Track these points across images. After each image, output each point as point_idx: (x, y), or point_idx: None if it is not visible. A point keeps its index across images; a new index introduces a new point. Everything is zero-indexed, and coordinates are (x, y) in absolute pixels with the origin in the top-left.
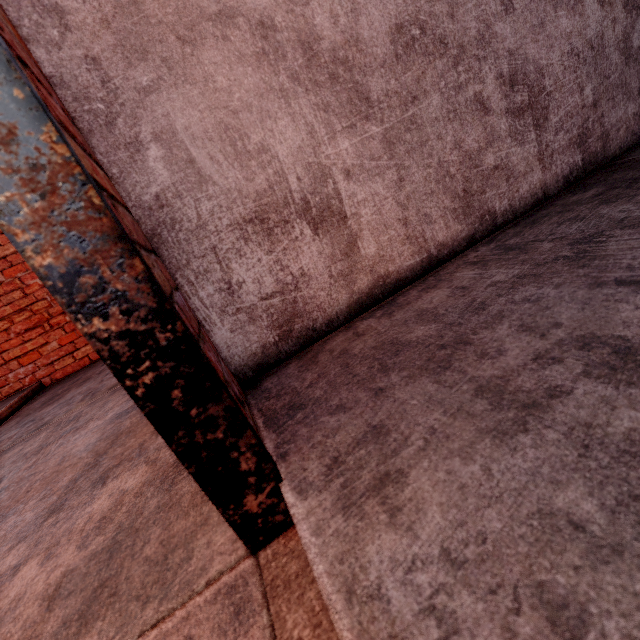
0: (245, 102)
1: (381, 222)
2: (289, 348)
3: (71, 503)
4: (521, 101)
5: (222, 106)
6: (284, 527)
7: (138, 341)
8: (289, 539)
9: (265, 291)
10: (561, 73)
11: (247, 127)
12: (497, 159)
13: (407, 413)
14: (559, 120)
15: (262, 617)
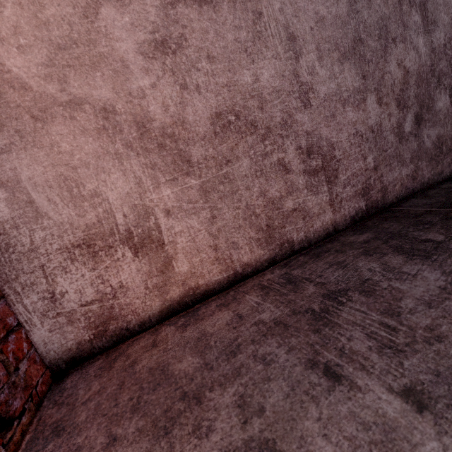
0: (84, 161)
1: (194, 247)
2: (103, 344)
3: None
4: (316, 165)
5: (64, 163)
6: None
7: None
8: None
9: (85, 299)
10: (348, 147)
11: (84, 178)
12: (295, 204)
13: None
14: (347, 178)
15: None
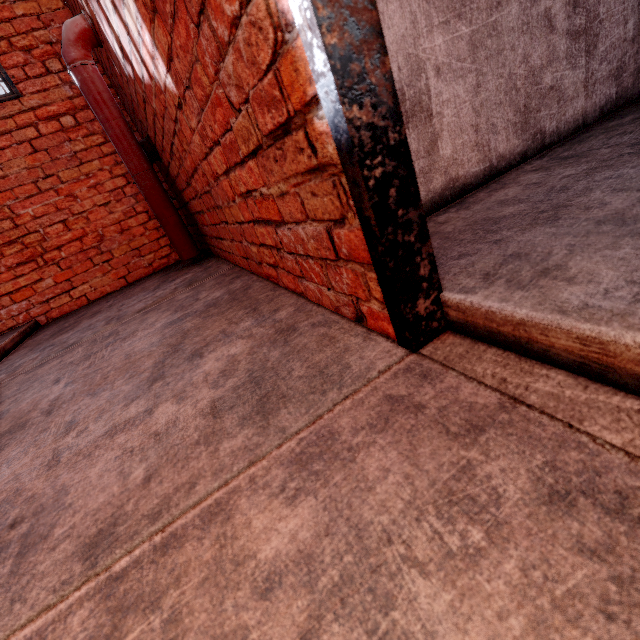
0: None
1: (458, 125)
2: None
3: (173, 372)
4: (579, 24)
5: None
6: (436, 334)
7: (377, 136)
8: (444, 340)
9: None
10: (613, 2)
11: None
12: (553, 80)
13: (538, 244)
14: (605, 50)
15: (450, 373)
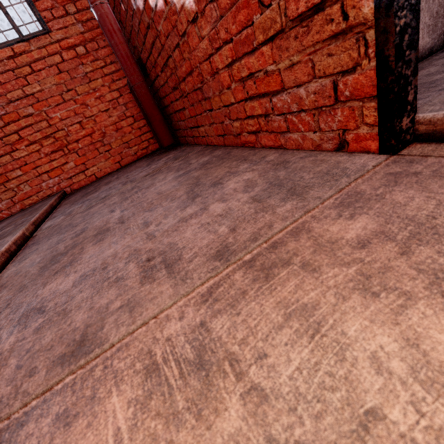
0: None
1: None
2: None
3: (205, 193)
4: None
5: None
6: (407, 144)
7: None
8: (414, 146)
9: None
10: None
11: None
12: None
13: None
14: None
15: (430, 158)
